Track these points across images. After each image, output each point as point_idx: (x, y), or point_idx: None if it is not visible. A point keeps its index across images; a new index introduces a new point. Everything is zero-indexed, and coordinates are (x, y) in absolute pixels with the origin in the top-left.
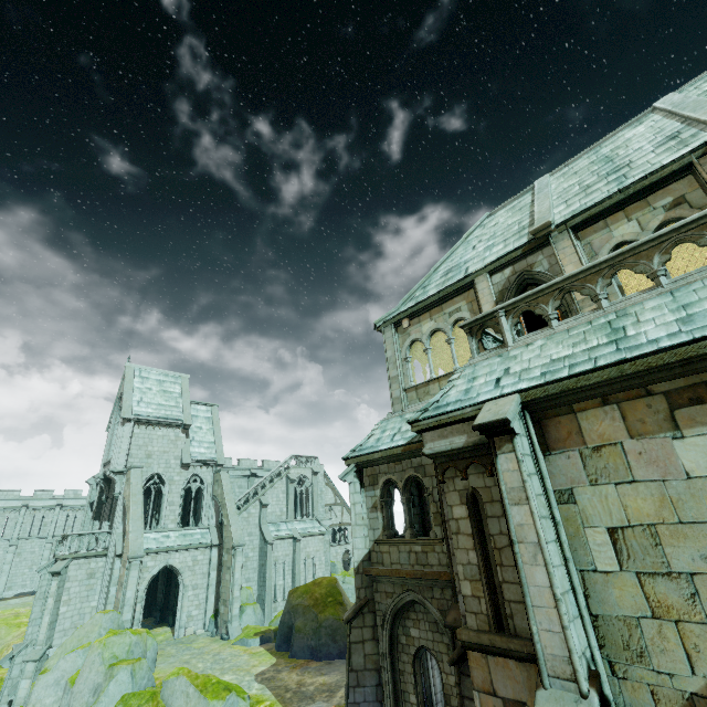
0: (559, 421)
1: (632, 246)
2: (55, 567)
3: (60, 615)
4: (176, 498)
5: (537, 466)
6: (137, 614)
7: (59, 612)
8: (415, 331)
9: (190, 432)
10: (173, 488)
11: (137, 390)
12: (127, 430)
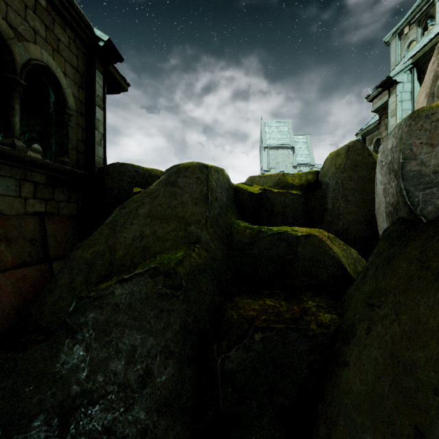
0: None
1: None
2: None
3: None
4: None
5: (412, 96)
6: None
7: None
8: (412, 34)
9: (295, 150)
10: None
11: (267, 133)
12: (266, 152)
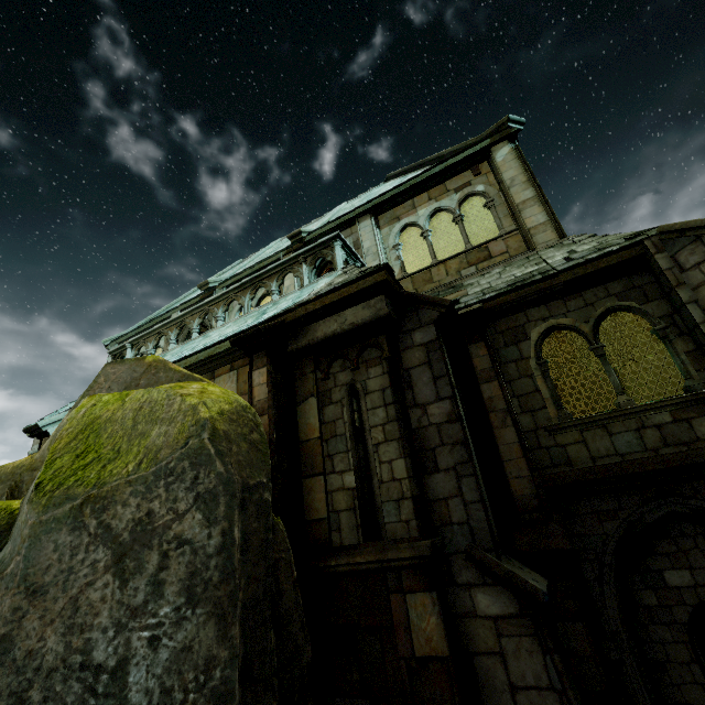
0: None
1: (189, 310)
2: None
3: None
4: None
5: None
6: None
7: None
8: None
9: None
10: None
11: None
12: None
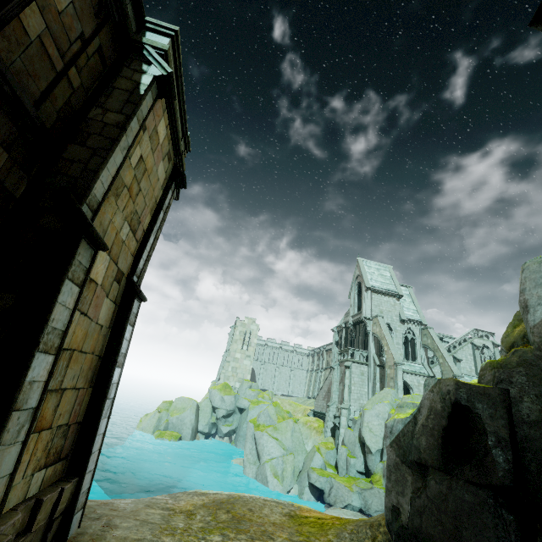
0: None
1: None
2: (346, 363)
3: (351, 390)
4: (399, 341)
5: None
6: None
7: (350, 388)
8: None
9: (399, 302)
10: (397, 335)
11: (367, 273)
12: (369, 295)
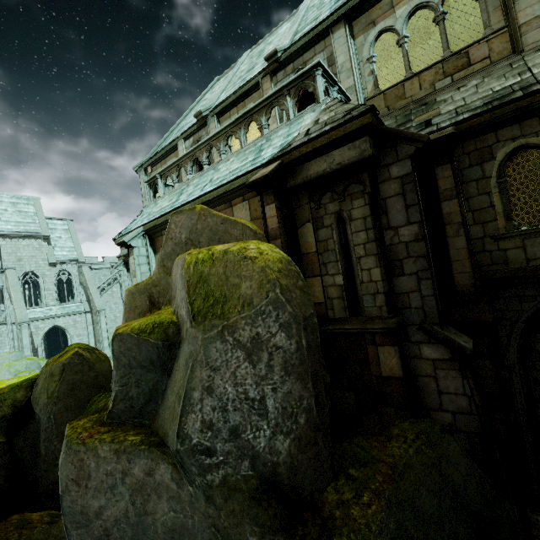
0: (159, 239)
1: (197, 146)
2: None
3: None
4: (51, 286)
5: (149, 260)
6: (40, 353)
7: None
8: None
9: (52, 241)
10: (47, 280)
11: None
12: None
